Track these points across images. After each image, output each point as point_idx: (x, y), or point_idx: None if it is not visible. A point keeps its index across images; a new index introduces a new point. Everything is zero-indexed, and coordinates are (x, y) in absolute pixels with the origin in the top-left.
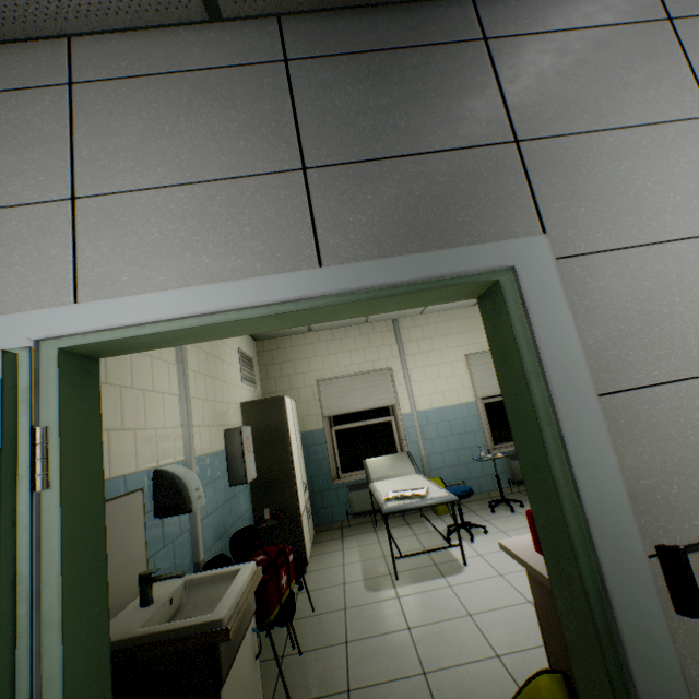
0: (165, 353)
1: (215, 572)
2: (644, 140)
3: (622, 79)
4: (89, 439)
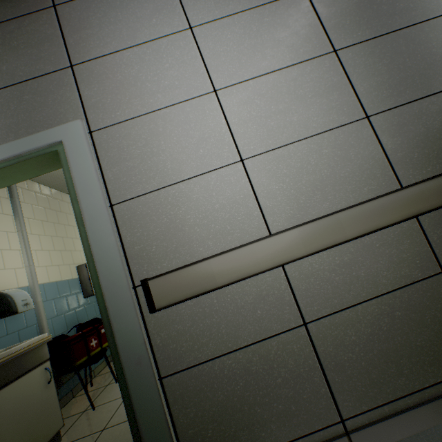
0: (4, 227)
1: (22, 342)
2: (149, 51)
3: (137, 15)
4: None
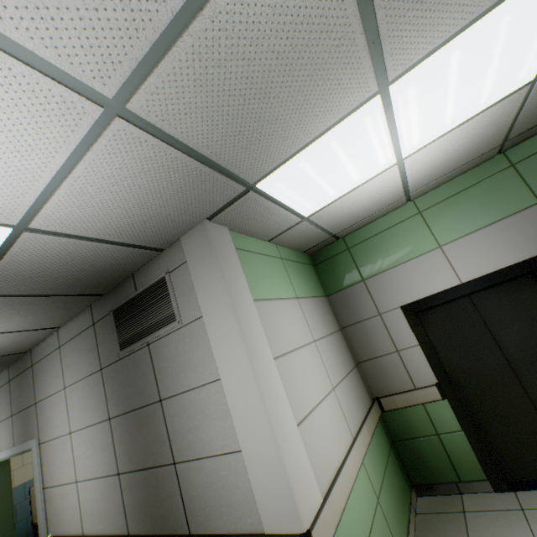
0: None
1: None
2: (54, 399)
3: (51, 375)
4: (5, 480)
